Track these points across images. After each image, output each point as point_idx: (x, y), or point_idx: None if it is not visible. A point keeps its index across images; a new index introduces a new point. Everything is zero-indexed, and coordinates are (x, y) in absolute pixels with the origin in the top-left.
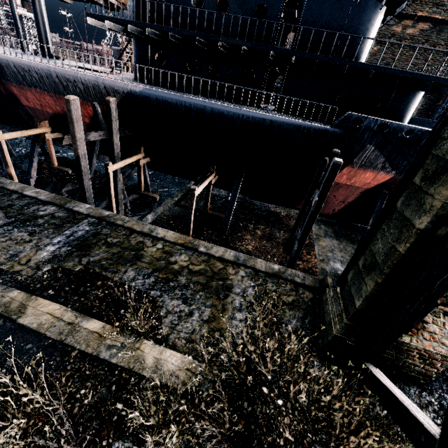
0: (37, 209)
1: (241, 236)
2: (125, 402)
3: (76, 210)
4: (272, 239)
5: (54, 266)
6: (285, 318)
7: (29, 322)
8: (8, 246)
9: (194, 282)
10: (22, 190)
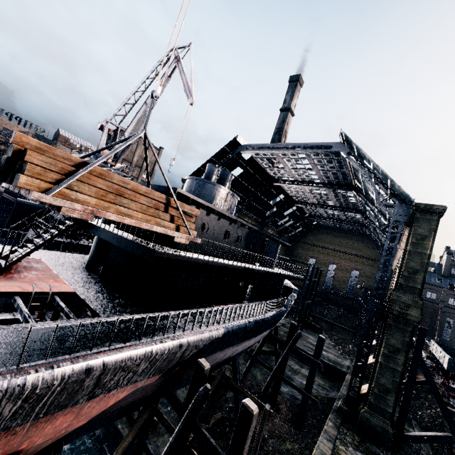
0: None
1: None
2: None
3: None
4: None
5: None
6: (374, 450)
7: None
8: None
9: None
10: None
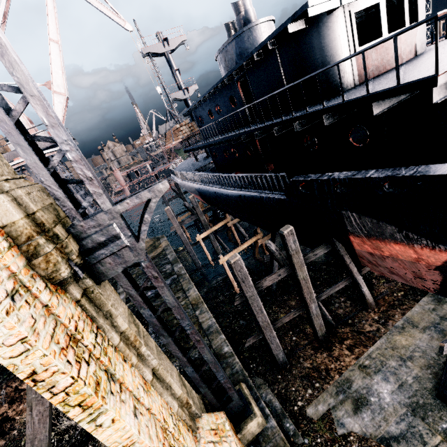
0: (164, 267)
1: (285, 299)
2: None
3: (174, 269)
4: None
5: None
6: None
7: None
8: None
9: None
10: (168, 254)
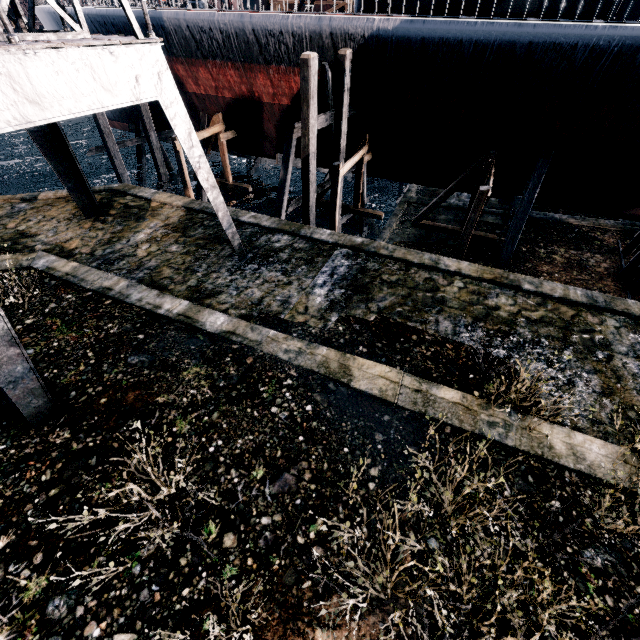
0: (268, 240)
1: (532, 267)
2: (560, 500)
3: (317, 238)
4: (587, 269)
5: (341, 315)
6: None
7: (365, 387)
8: (270, 290)
9: (545, 336)
10: (236, 216)
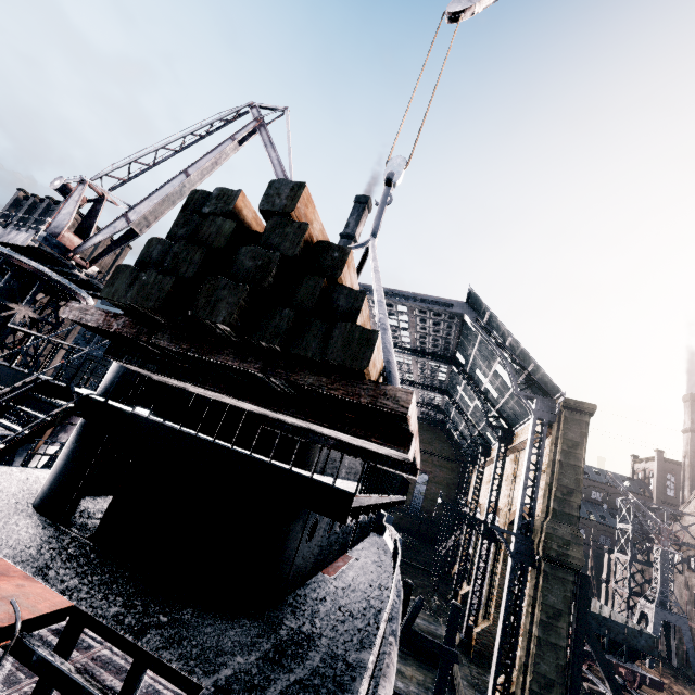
0: None
1: None
2: None
3: None
4: None
5: None
6: None
7: None
8: None
9: None
10: None
